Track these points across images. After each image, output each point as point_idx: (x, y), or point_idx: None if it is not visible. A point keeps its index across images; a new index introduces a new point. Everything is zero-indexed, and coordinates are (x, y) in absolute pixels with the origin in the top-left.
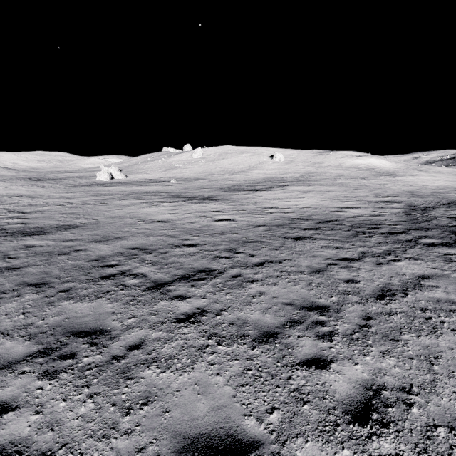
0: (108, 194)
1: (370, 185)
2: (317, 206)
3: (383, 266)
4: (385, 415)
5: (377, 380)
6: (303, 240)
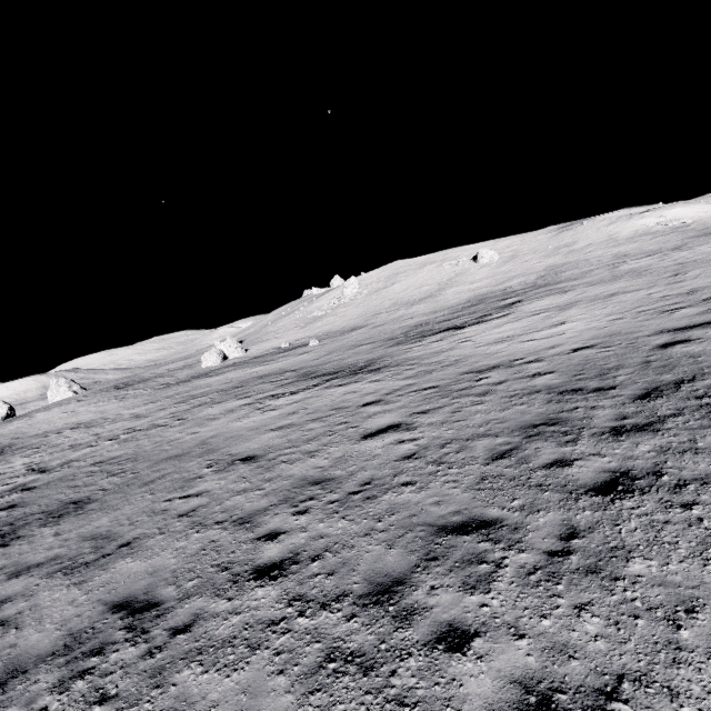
0: (201, 395)
1: (703, 258)
2: (608, 340)
3: None
4: None
5: None
6: (635, 497)
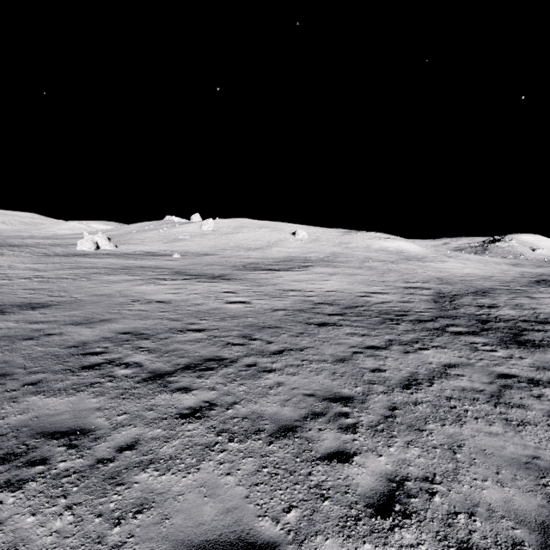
0: (92, 268)
1: (399, 270)
2: (343, 290)
3: (410, 355)
4: (408, 506)
5: (401, 471)
6: (327, 326)
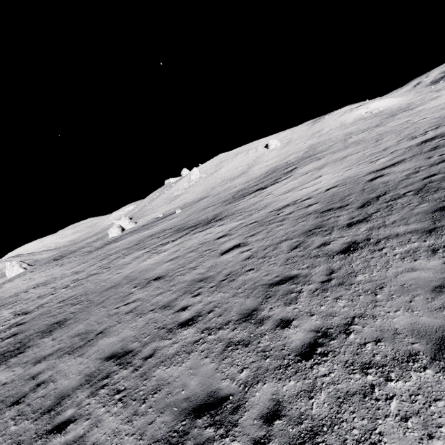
0: (115, 253)
1: (391, 130)
2: (344, 182)
3: None
4: None
5: None
6: (358, 251)
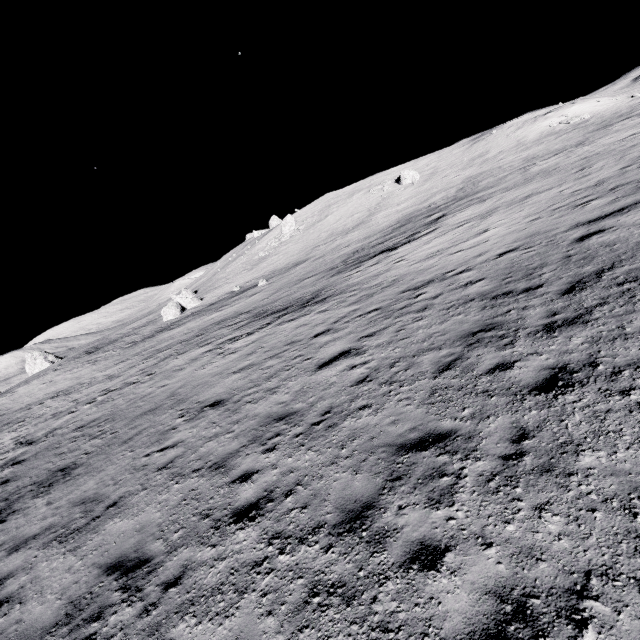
0: (166, 348)
1: (605, 150)
2: (530, 241)
3: None
4: None
5: None
6: (575, 390)
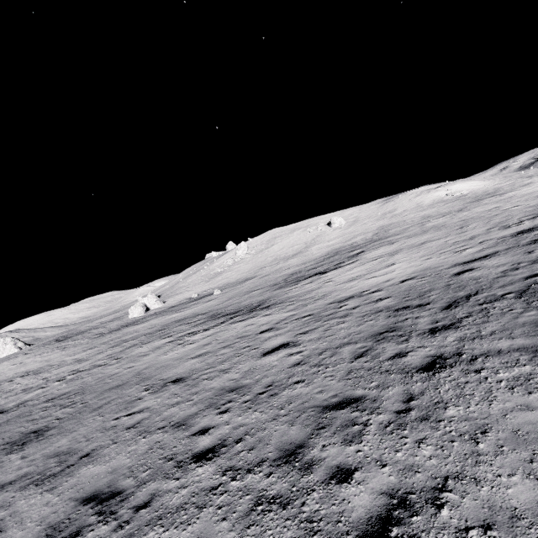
0: (131, 339)
1: (477, 216)
2: (423, 273)
3: None
4: None
5: None
6: (447, 370)
